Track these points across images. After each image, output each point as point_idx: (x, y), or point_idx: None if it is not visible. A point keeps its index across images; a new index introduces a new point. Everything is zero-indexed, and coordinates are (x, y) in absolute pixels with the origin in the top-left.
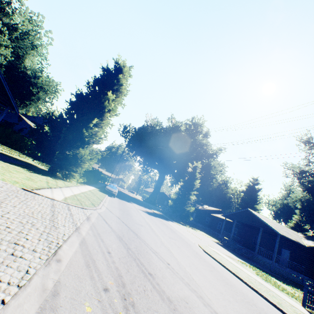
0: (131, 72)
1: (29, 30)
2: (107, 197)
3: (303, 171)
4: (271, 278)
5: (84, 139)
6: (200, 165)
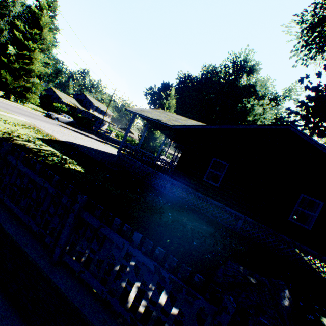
0: (57, 3)
1: (18, 13)
2: (31, 112)
3: (314, 22)
4: (20, 128)
5: (10, 66)
6: (173, 91)
